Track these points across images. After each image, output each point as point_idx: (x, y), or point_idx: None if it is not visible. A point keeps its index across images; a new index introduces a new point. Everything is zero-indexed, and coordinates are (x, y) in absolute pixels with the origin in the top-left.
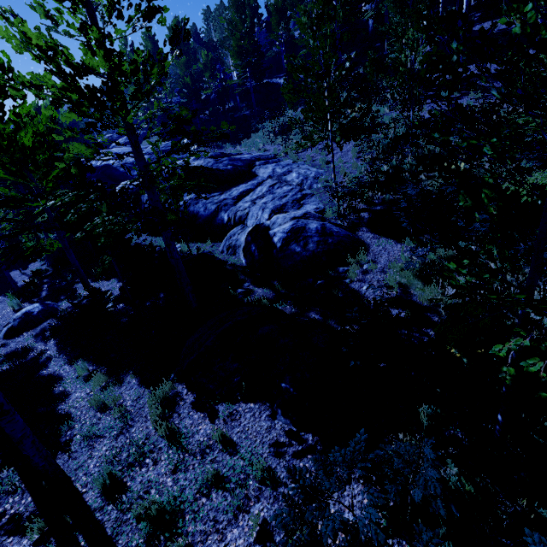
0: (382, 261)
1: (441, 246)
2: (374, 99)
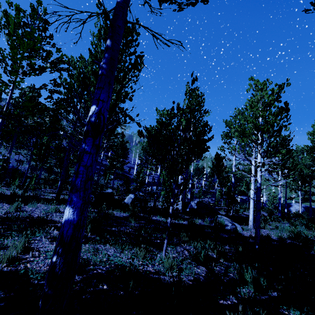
0: None
1: None
2: None
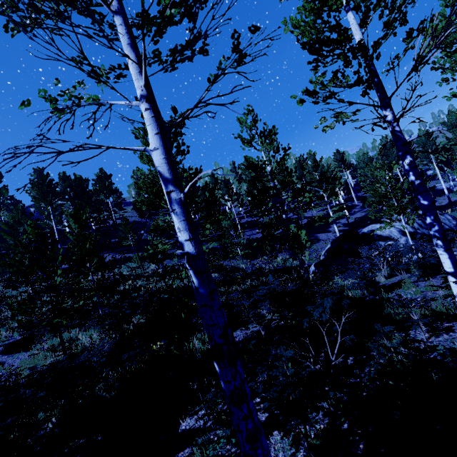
0: (16, 364)
1: (51, 337)
2: (3, 283)
